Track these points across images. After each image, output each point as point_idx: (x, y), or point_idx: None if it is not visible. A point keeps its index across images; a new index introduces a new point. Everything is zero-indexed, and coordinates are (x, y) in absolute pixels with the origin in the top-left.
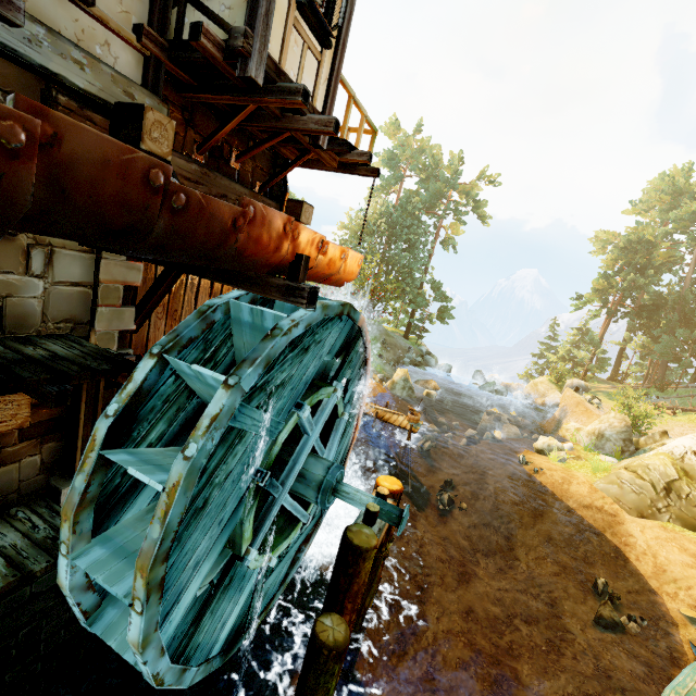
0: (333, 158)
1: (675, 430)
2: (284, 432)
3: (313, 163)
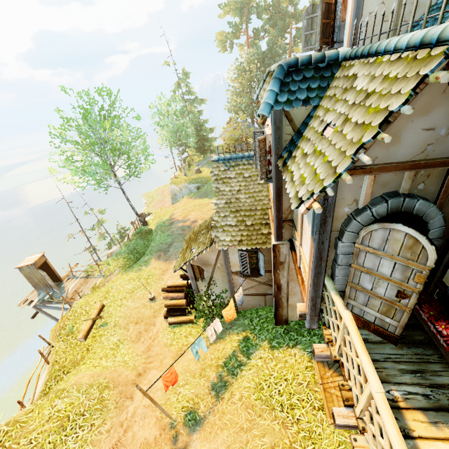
0: None
1: None
2: None
3: None
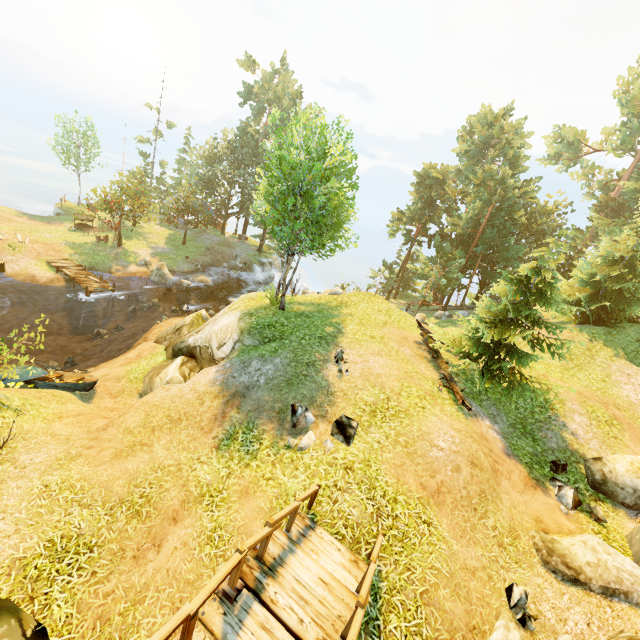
0: None
1: None
2: None
3: None
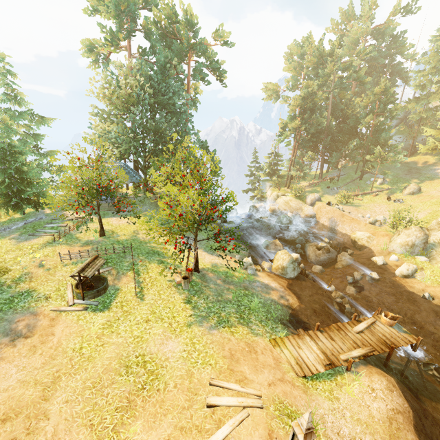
0: None
1: (377, 210)
2: None
3: None
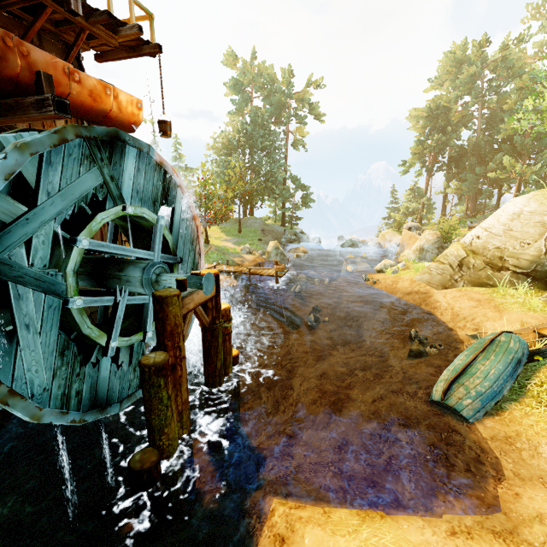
0: (110, 35)
1: None
2: (87, 230)
3: (110, 54)
